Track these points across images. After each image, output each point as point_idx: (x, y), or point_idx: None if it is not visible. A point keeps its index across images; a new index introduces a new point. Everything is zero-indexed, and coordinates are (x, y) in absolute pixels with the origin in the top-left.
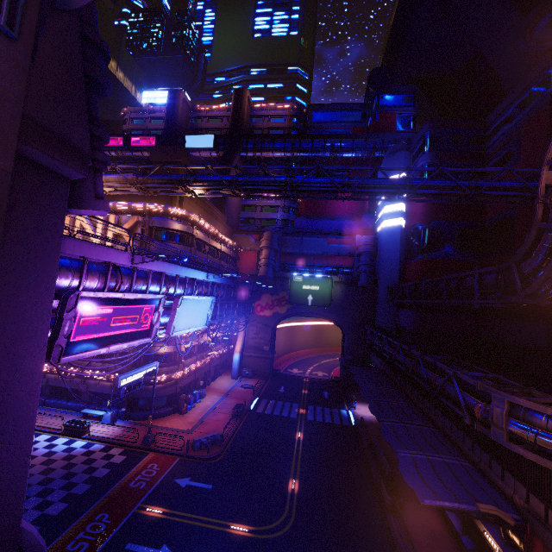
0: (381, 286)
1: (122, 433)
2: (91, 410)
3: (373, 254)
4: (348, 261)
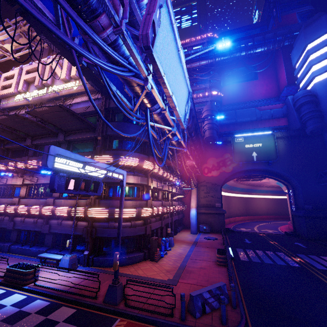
0: None
1: (79, 283)
2: (50, 254)
3: (315, 102)
4: (283, 122)
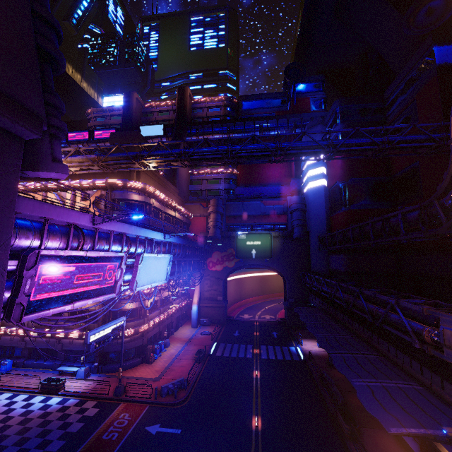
0: (313, 237)
1: (95, 386)
2: (66, 367)
3: (303, 210)
4: (283, 219)
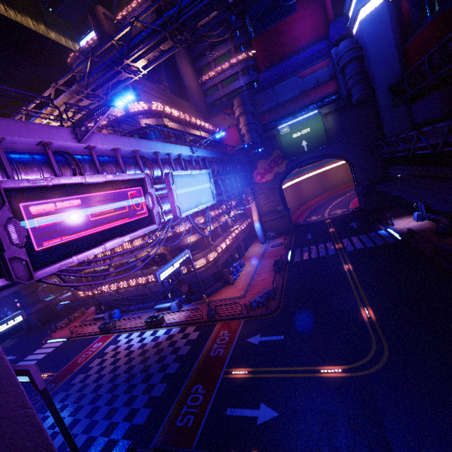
0: (380, 92)
1: (189, 314)
2: (161, 305)
3: (359, 58)
4: (331, 86)
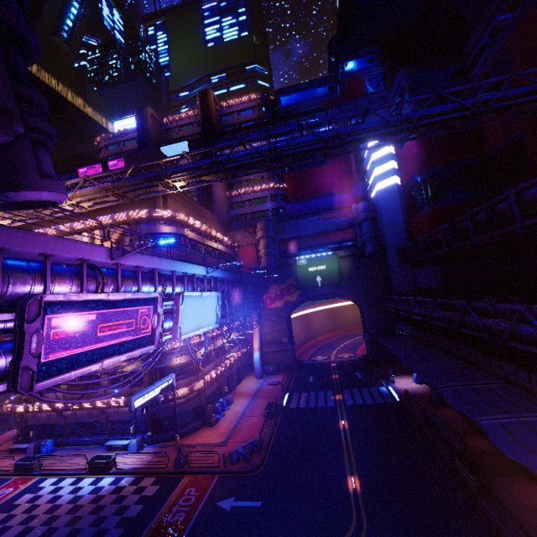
0: (390, 251)
1: (151, 460)
2: (115, 441)
3: (373, 219)
4: (349, 234)
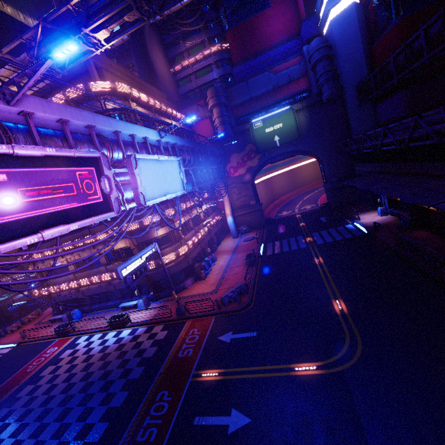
0: (348, 91)
1: (157, 312)
2: (127, 303)
3: (329, 56)
4: (303, 83)
